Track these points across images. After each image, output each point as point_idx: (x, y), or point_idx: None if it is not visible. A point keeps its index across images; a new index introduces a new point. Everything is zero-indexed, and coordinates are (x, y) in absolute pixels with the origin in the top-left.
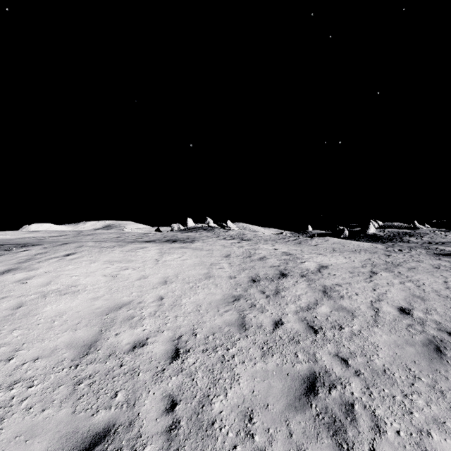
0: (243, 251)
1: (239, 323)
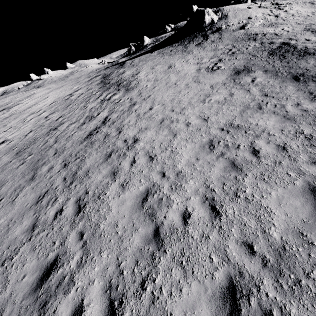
0: (7, 102)
1: None
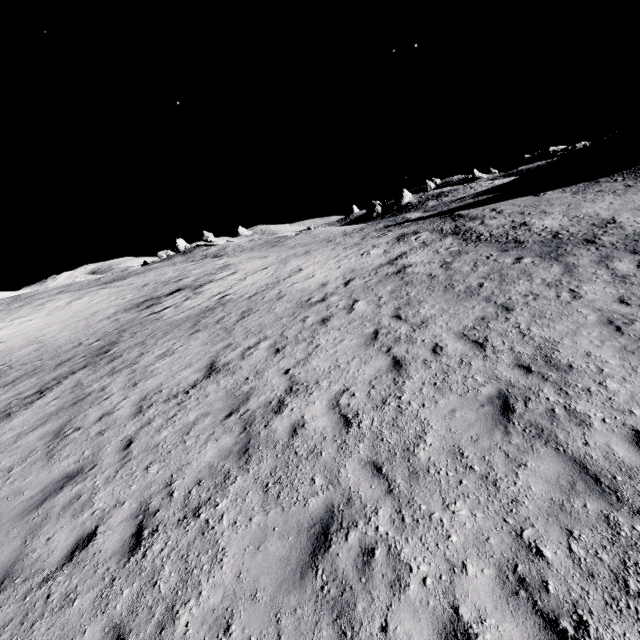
0: (174, 275)
1: (95, 332)
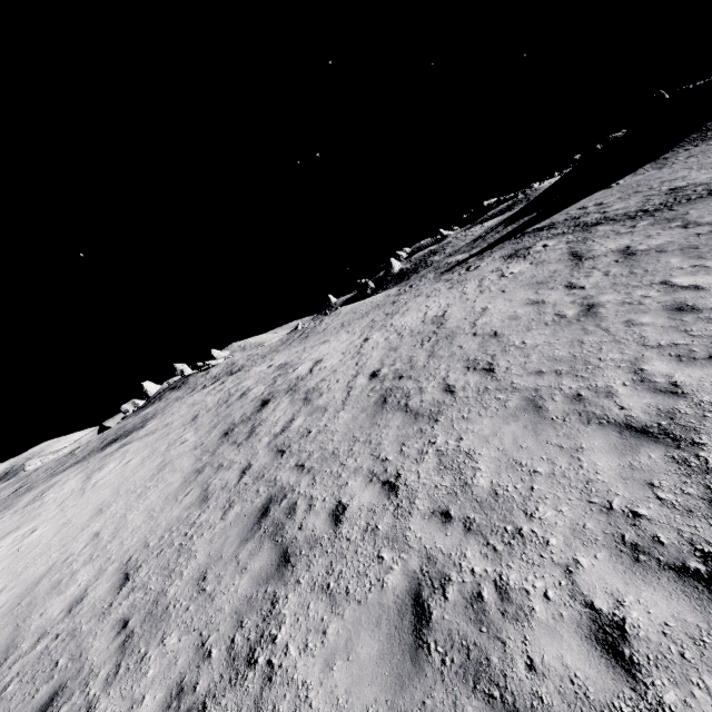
0: (220, 397)
1: (201, 498)
